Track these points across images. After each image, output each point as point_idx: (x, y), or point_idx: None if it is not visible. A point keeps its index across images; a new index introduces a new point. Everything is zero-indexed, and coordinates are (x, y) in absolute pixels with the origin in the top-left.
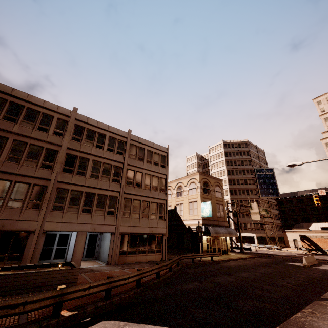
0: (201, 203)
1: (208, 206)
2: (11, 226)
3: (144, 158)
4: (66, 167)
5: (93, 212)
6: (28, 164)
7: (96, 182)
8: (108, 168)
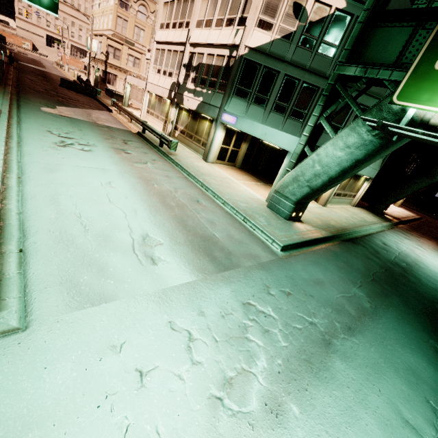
0: None
1: None
2: None
3: None
4: None
5: None
6: None
7: None
8: None
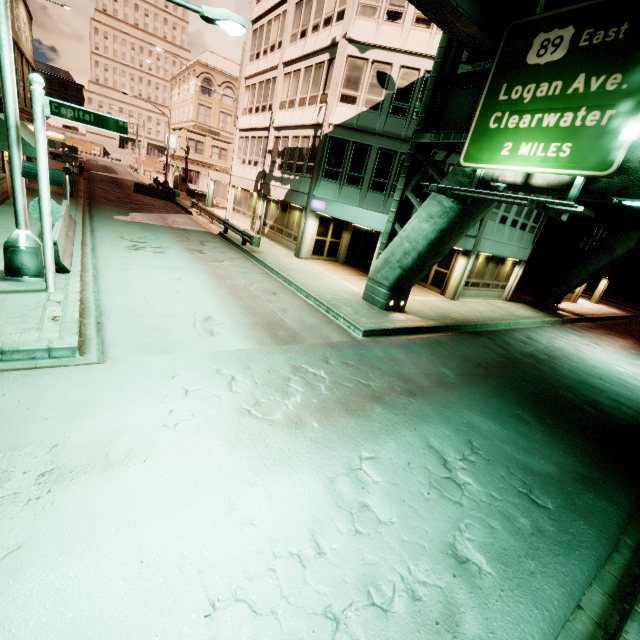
0: None
1: None
2: None
3: None
4: None
5: None
6: None
7: None
8: None
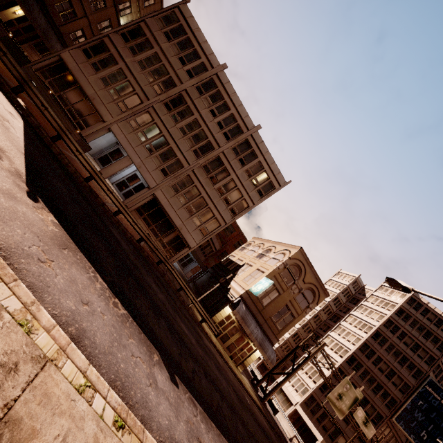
0: (264, 277)
1: (266, 284)
2: (97, 104)
3: (246, 165)
4: (169, 104)
5: (152, 156)
6: (147, 76)
7: (179, 136)
8: (202, 137)
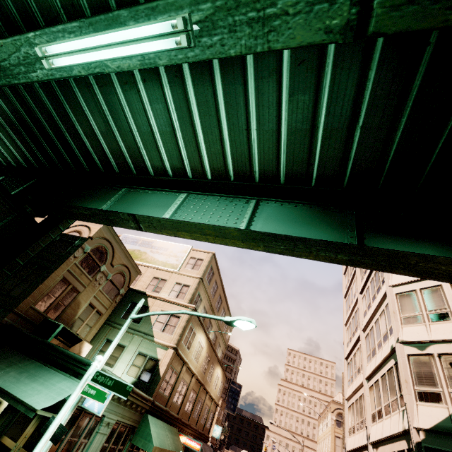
0: (215, 425)
1: (220, 430)
2: None
3: None
4: None
5: None
6: None
7: None
8: None
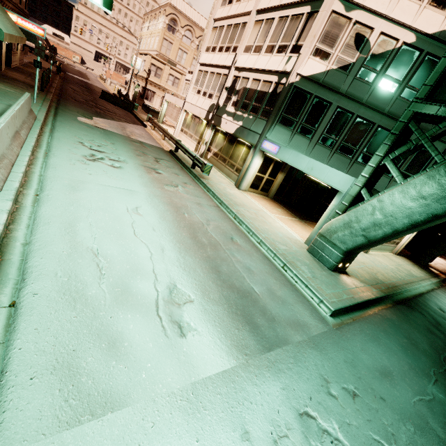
0: None
1: None
2: None
3: None
4: None
5: None
6: None
7: None
8: None
